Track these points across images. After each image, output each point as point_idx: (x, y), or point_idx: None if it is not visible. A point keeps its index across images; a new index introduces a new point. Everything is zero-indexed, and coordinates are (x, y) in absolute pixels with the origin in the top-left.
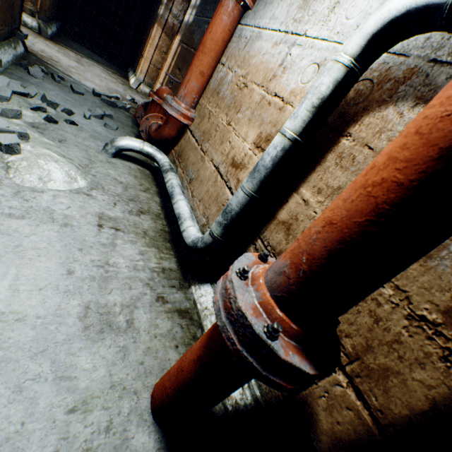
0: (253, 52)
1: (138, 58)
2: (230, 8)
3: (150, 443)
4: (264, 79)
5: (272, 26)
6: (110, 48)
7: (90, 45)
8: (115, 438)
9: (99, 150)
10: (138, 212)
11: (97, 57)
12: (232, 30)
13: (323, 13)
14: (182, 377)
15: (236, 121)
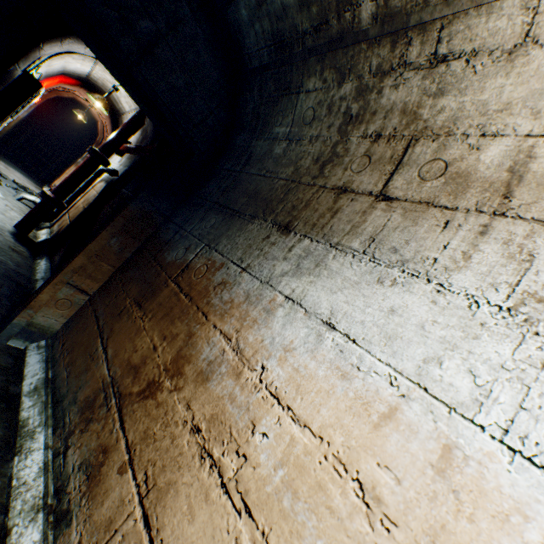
0: None
1: (56, 179)
2: None
3: (12, 228)
4: None
5: None
6: (35, 170)
7: (17, 164)
8: (3, 222)
9: (11, 195)
10: (24, 213)
11: (21, 170)
12: None
13: None
14: (28, 214)
15: None
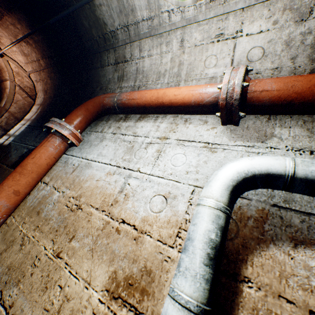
0: (85, 177)
1: None
2: (57, 143)
3: None
4: (104, 202)
5: (101, 160)
6: None
7: None
8: None
9: None
10: None
11: None
12: (58, 157)
13: (150, 158)
14: None
15: (71, 250)
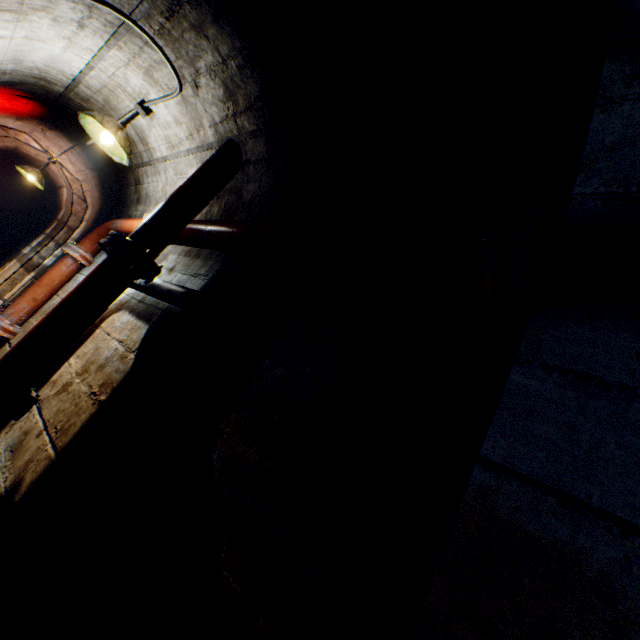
0: None
1: None
2: (70, 263)
3: None
4: None
5: None
6: None
7: None
8: None
9: None
10: None
11: None
12: (72, 276)
13: None
14: None
15: None
